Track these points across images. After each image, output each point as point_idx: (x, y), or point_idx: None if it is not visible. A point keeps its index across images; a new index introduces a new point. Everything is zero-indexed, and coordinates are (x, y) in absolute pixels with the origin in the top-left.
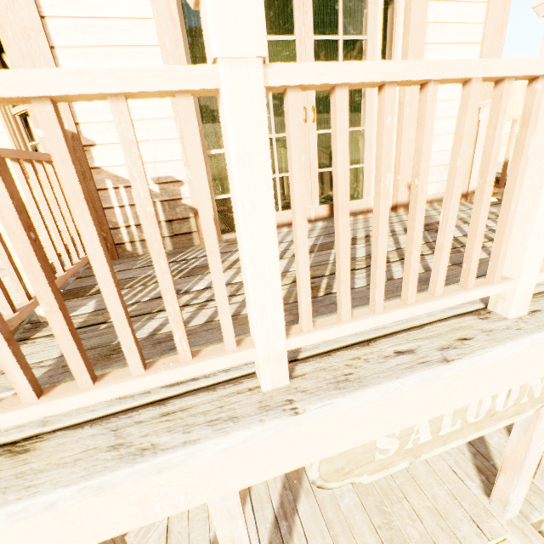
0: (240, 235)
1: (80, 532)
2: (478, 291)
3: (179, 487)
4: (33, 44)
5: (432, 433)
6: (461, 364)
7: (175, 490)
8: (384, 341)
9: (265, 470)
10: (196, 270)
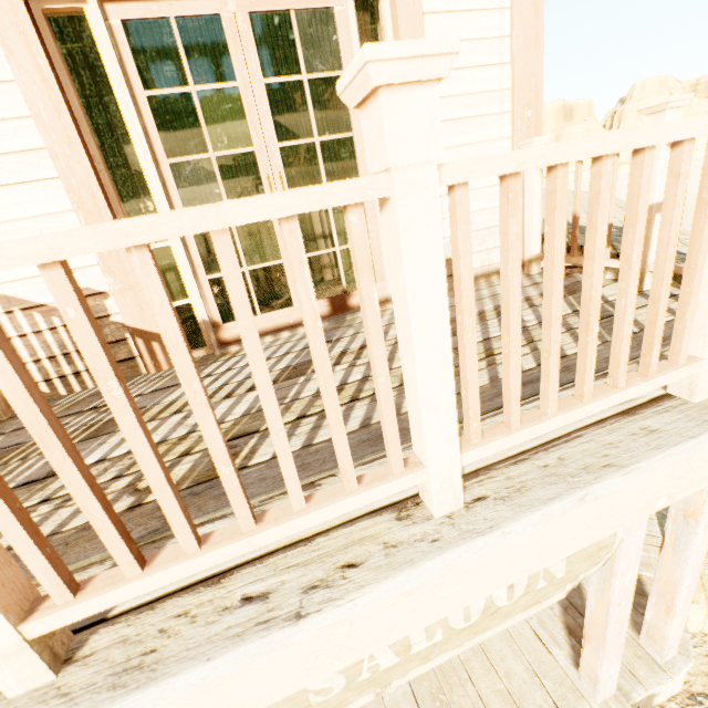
0: None
1: None
2: (365, 495)
3: None
4: None
5: (398, 653)
6: (320, 619)
7: None
8: (244, 573)
9: None
10: (109, 425)
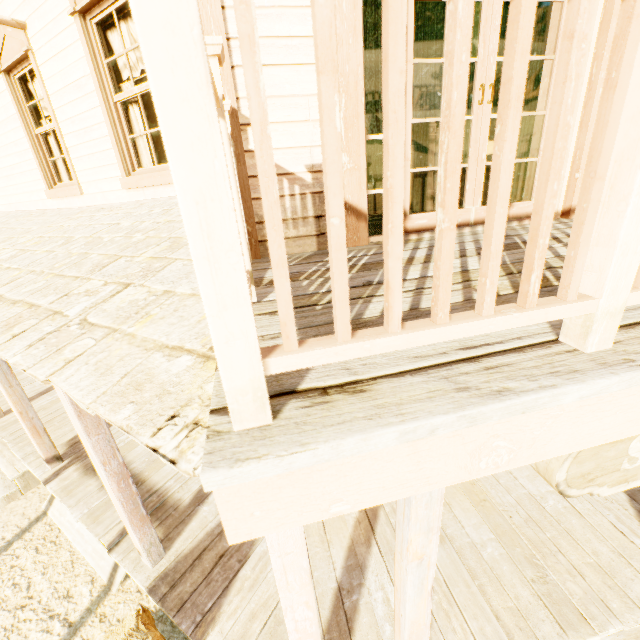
0: (638, 159)
1: (417, 476)
2: None
3: (509, 442)
4: (205, 3)
5: None
6: None
7: (505, 444)
8: None
9: (581, 439)
10: (370, 266)
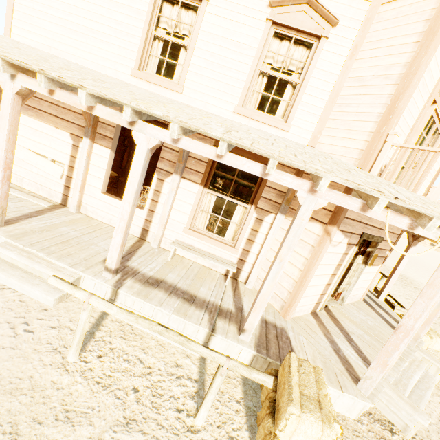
0: None
1: None
2: None
3: None
4: (407, 100)
5: None
6: None
7: None
8: None
9: None
10: None
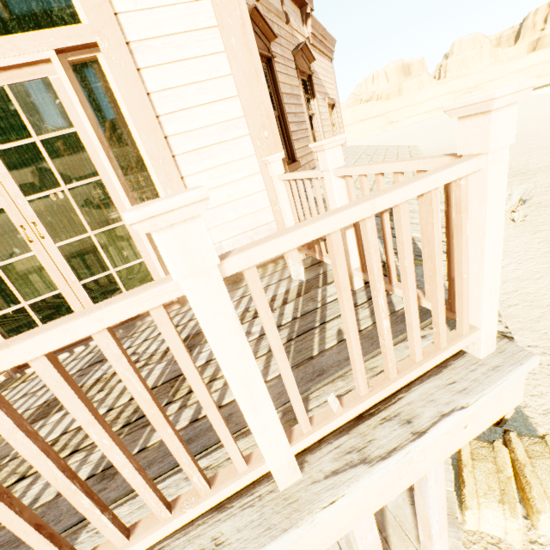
0: None
1: None
2: None
3: None
4: None
5: None
6: None
7: None
8: None
9: None
10: None
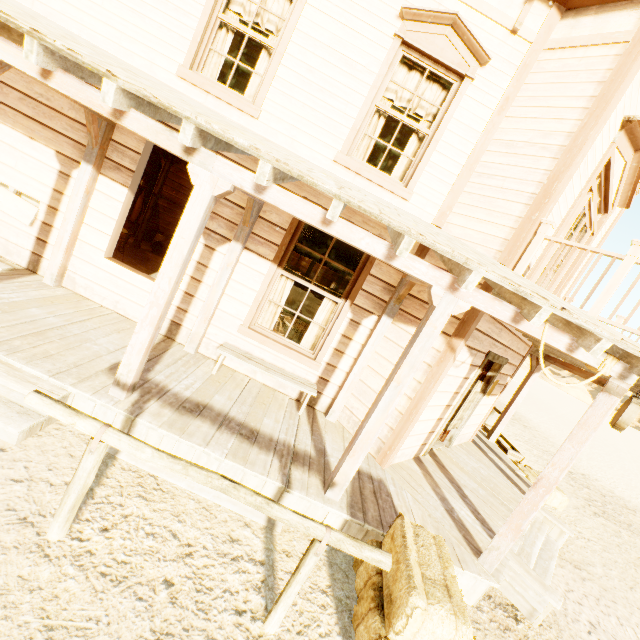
0: None
1: None
2: None
3: None
4: (566, 182)
5: None
6: None
7: None
8: None
9: None
10: None
